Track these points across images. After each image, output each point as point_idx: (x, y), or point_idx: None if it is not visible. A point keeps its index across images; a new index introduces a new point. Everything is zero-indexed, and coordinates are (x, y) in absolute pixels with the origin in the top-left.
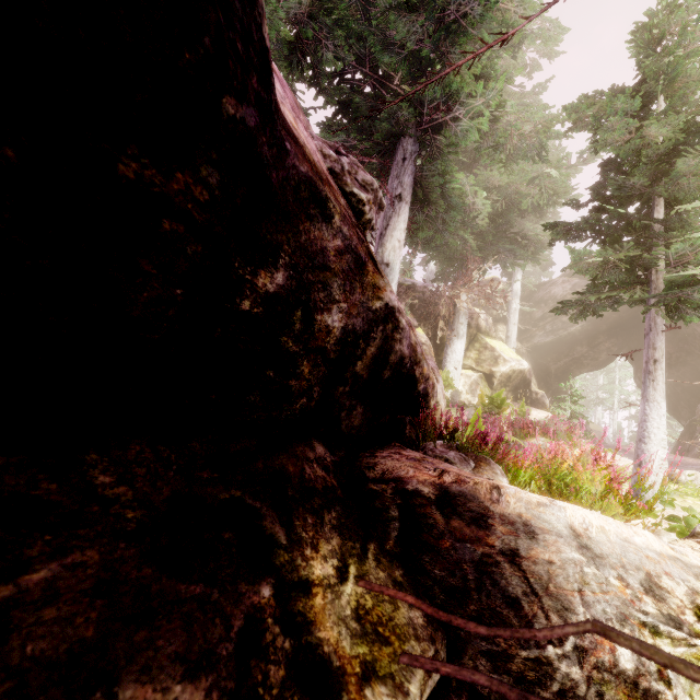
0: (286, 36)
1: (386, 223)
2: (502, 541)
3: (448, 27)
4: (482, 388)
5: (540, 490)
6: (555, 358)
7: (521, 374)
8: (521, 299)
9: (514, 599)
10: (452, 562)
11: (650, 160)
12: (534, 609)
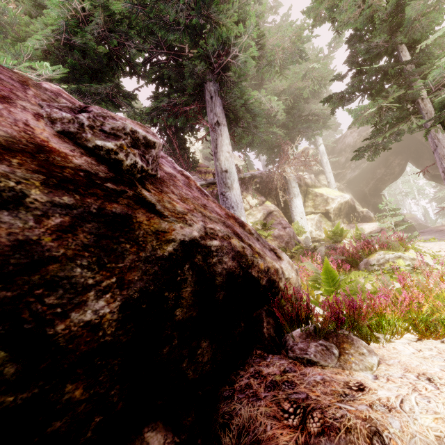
0: (102, 51)
1: (215, 144)
2: None
3: None
4: (325, 223)
5: (407, 331)
6: (365, 183)
7: (347, 204)
8: (327, 154)
9: None
10: None
11: (382, 20)
12: None
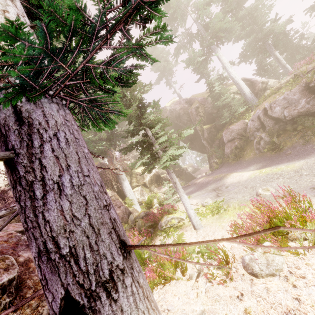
0: None
1: None
2: None
3: None
4: (145, 190)
5: (158, 285)
6: None
7: (154, 175)
8: None
9: None
10: None
11: (135, 118)
12: None
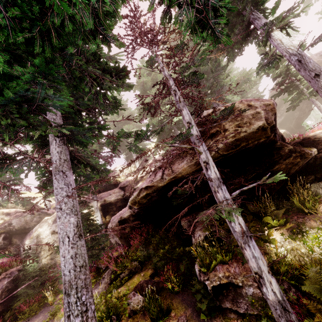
0: None
1: None
2: (313, 138)
3: (215, 76)
4: None
5: None
6: (289, 122)
7: (284, 134)
8: None
9: (318, 140)
10: (309, 143)
11: (284, 73)
12: (321, 139)
